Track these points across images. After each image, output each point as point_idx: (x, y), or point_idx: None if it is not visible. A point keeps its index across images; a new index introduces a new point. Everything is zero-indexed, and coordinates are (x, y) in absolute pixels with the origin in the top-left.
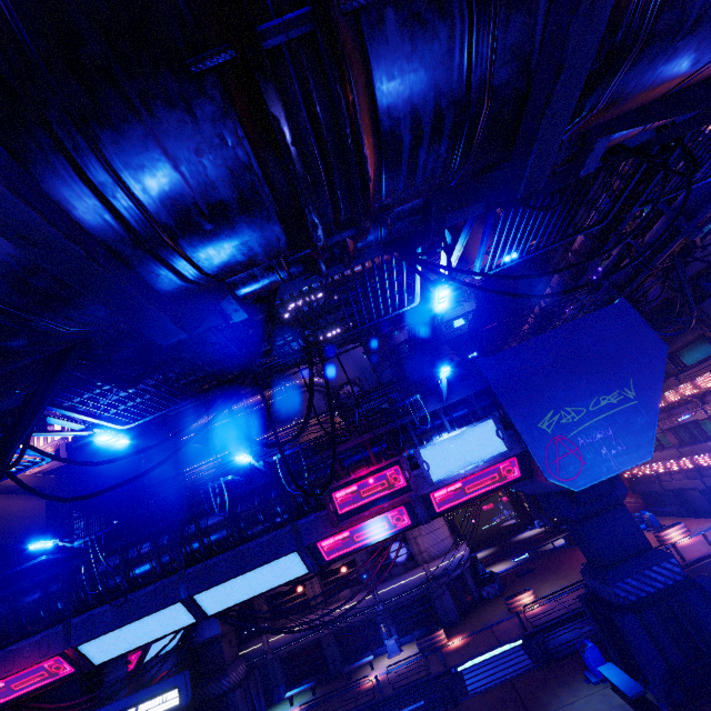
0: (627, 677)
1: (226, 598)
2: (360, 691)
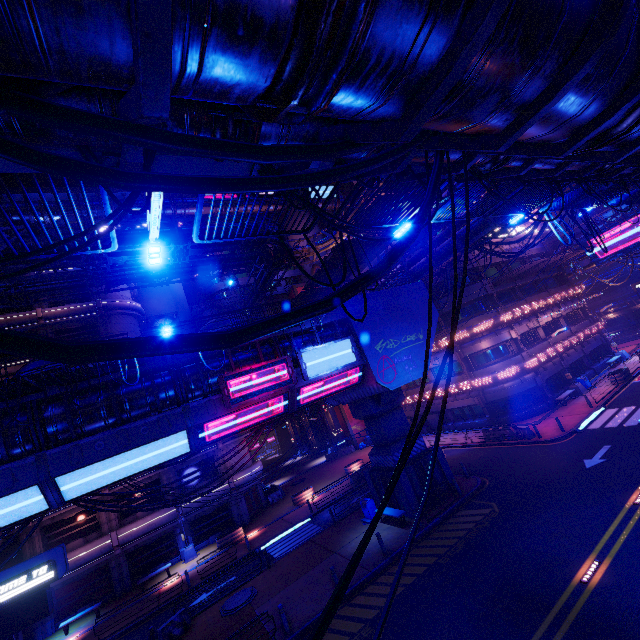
0: (393, 509)
1: (94, 479)
2: (161, 593)
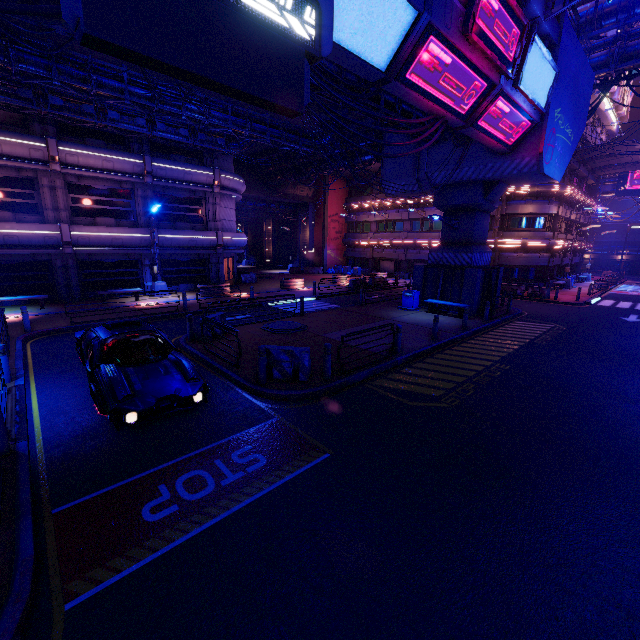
0: (451, 302)
1: None
2: (140, 308)
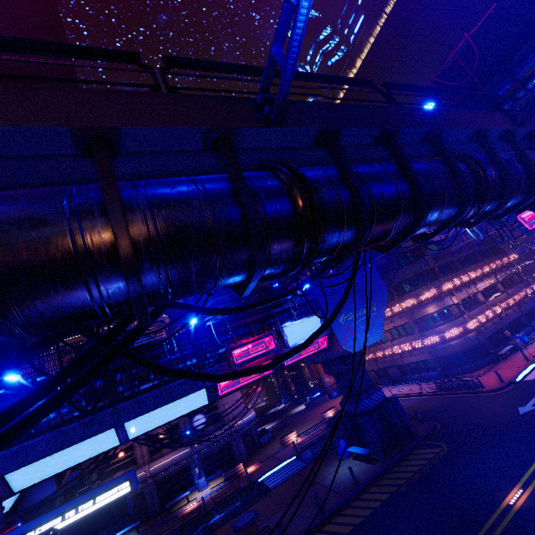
0: (362, 448)
1: (147, 424)
2: (184, 515)
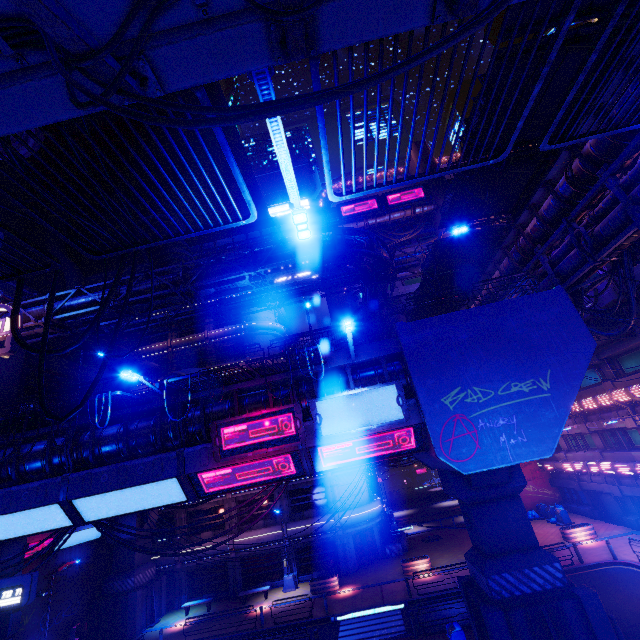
0: None
1: (104, 508)
2: (247, 617)
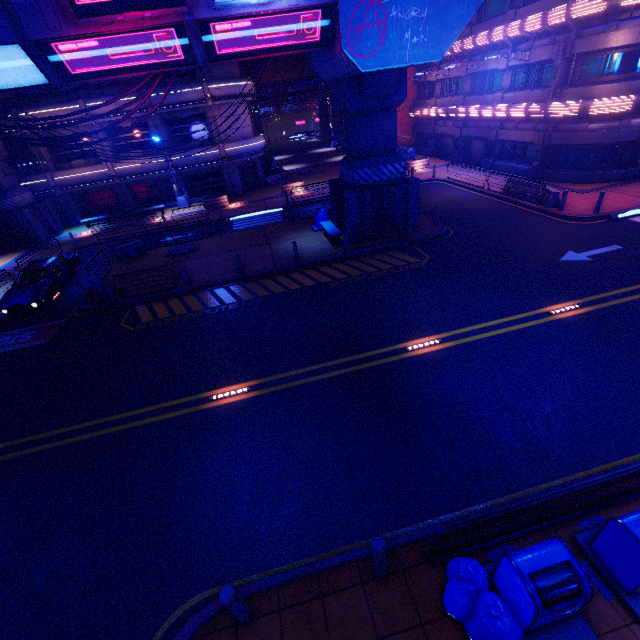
0: (335, 227)
1: None
2: (150, 225)
